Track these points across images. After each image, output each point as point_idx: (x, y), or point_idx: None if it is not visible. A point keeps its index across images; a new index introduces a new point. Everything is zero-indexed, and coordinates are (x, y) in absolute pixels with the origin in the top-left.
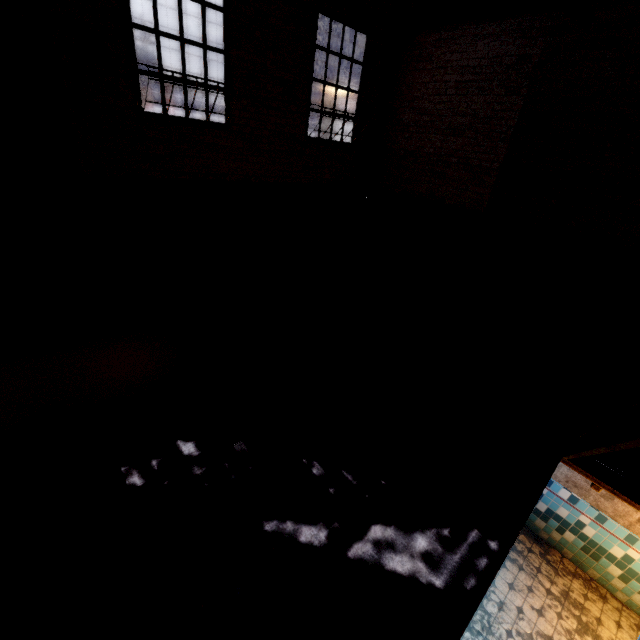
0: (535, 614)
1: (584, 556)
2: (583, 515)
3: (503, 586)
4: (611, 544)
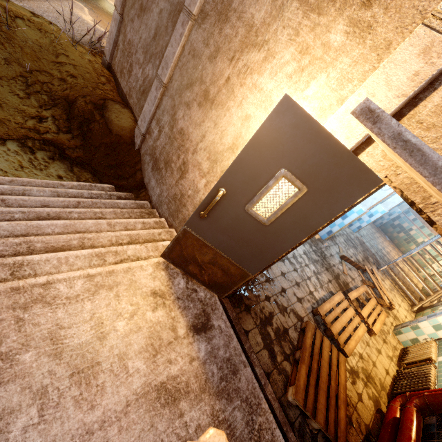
0: (386, 245)
1: (403, 242)
2: (414, 226)
3: (377, 235)
4: (419, 237)
